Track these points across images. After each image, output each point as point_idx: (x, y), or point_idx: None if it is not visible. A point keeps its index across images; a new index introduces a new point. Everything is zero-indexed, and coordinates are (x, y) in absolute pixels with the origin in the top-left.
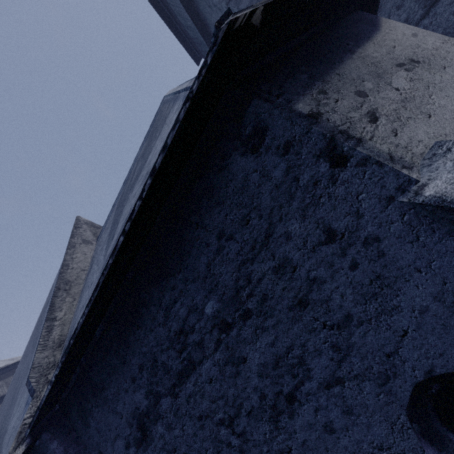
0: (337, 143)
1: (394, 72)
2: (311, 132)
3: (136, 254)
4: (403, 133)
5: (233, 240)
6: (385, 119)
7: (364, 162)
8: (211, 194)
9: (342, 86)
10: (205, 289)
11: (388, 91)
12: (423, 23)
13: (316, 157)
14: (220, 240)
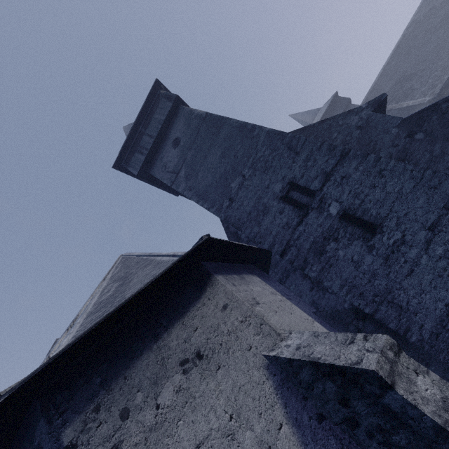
0: None
1: (172, 375)
2: None
3: None
4: None
5: None
6: None
7: None
8: None
9: (118, 398)
10: None
11: (149, 409)
12: (299, 229)
13: None
14: None
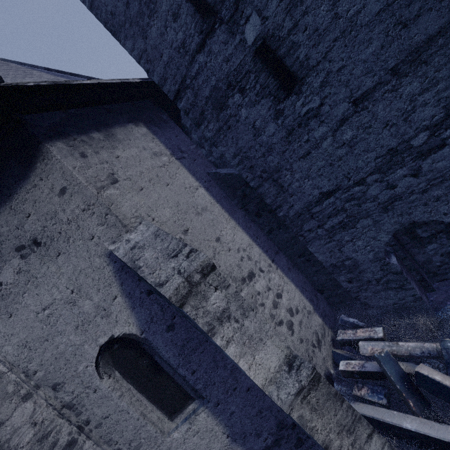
0: None
1: (9, 260)
2: None
3: None
4: None
5: None
6: None
7: None
8: None
9: None
10: None
11: None
12: (199, 60)
13: None
14: None
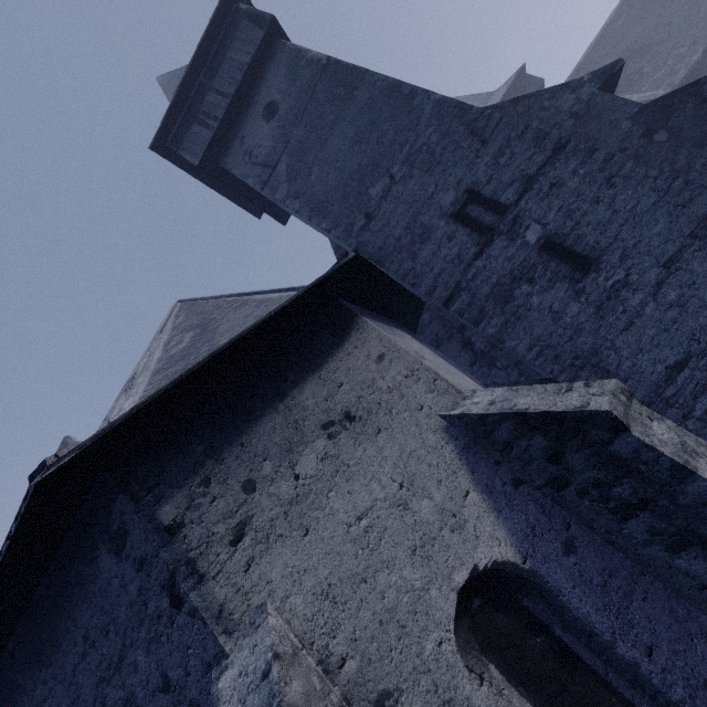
0: (176, 580)
1: (312, 441)
2: (159, 556)
3: (15, 626)
4: (257, 566)
5: (95, 649)
6: (251, 538)
7: (194, 613)
8: (82, 583)
9: (236, 469)
10: (70, 696)
11: (284, 480)
12: (477, 265)
13: (161, 587)
14: (86, 643)
